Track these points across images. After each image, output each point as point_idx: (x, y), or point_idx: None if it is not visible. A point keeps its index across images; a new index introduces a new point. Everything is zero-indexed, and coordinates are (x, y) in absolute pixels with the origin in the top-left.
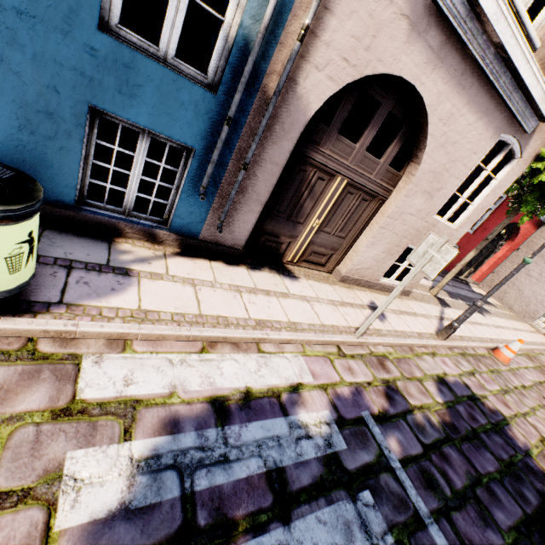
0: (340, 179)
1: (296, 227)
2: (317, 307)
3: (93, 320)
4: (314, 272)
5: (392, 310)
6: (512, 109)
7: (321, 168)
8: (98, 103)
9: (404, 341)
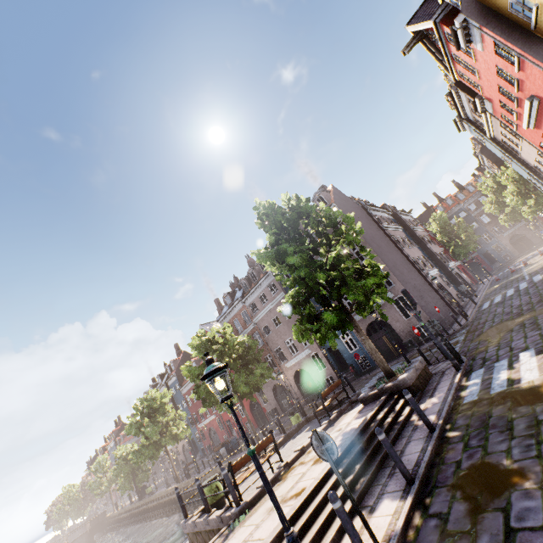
0: None
1: None
2: None
3: None
4: None
5: None
6: None
7: None
8: None
9: None
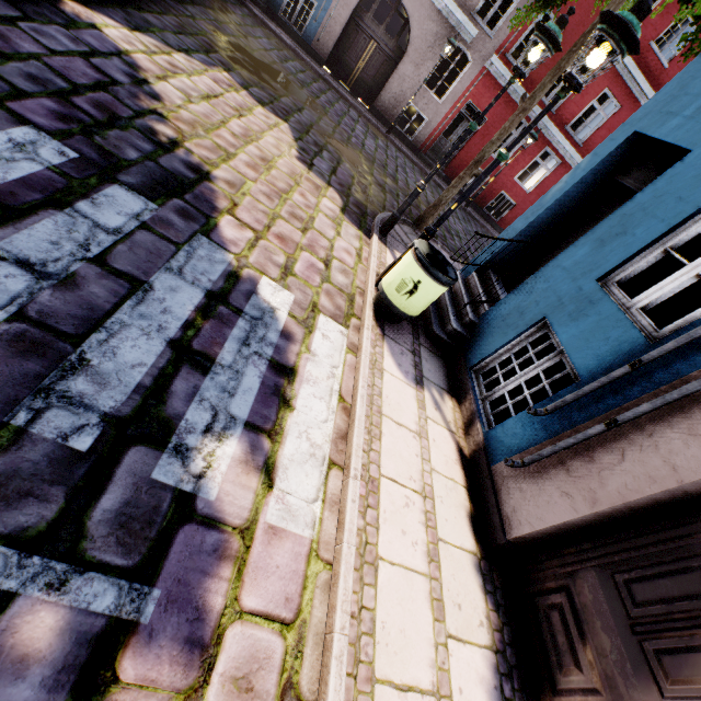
0: None
1: (639, 678)
2: None
3: (372, 339)
4: None
5: None
6: None
7: None
8: (550, 317)
9: None
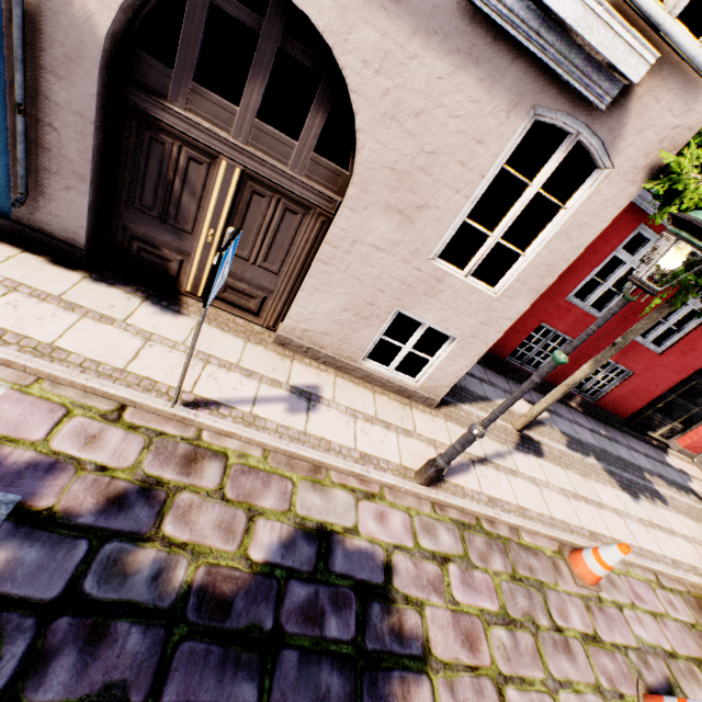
0: (226, 164)
1: (183, 238)
2: (153, 351)
3: None
4: (237, 320)
5: (350, 409)
6: (529, 47)
7: (187, 141)
8: None
9: (300, 449)
